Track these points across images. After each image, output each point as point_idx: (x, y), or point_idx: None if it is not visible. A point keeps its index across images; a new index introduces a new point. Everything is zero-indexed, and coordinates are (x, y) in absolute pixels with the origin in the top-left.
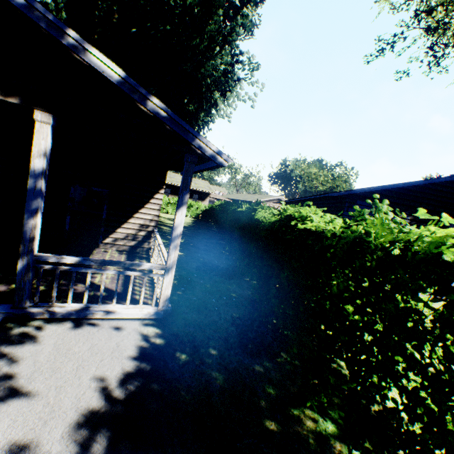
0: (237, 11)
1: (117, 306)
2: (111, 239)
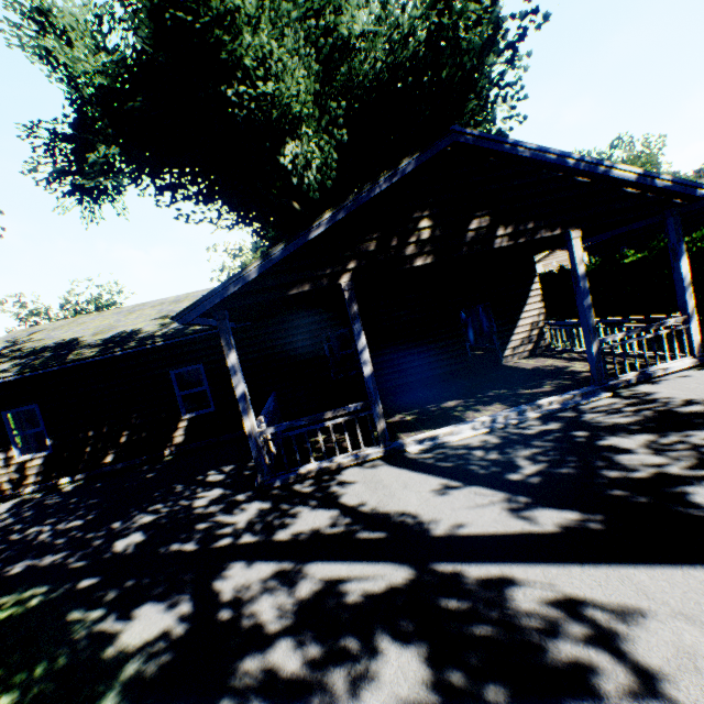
0: (517, 49)
1: (661, 365)
2: (509, 350)
